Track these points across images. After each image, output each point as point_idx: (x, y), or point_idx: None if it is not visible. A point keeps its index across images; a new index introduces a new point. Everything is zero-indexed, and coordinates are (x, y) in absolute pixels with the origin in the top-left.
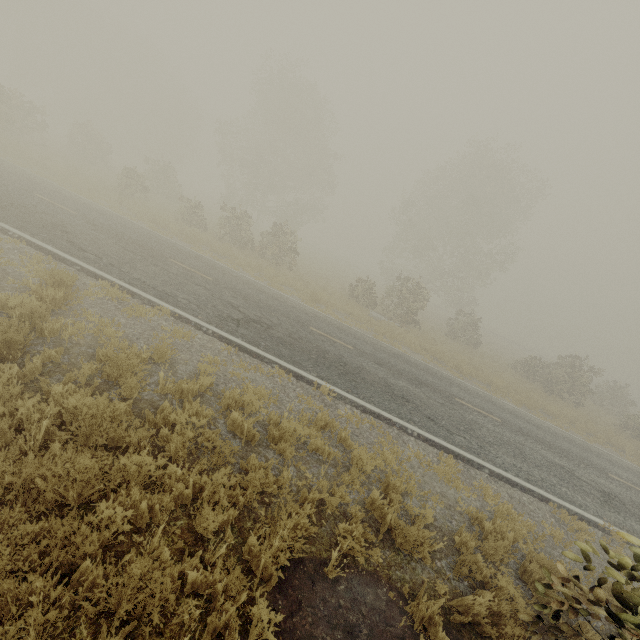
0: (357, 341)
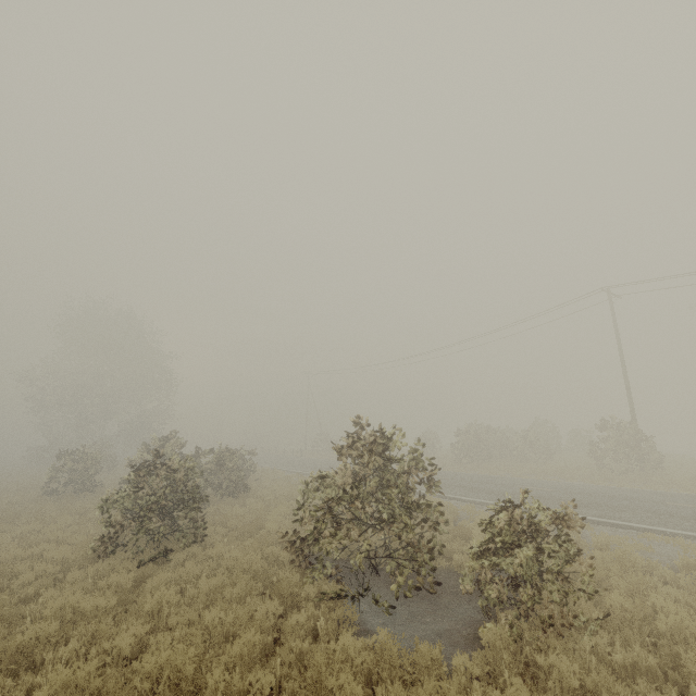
0: (653, 508)
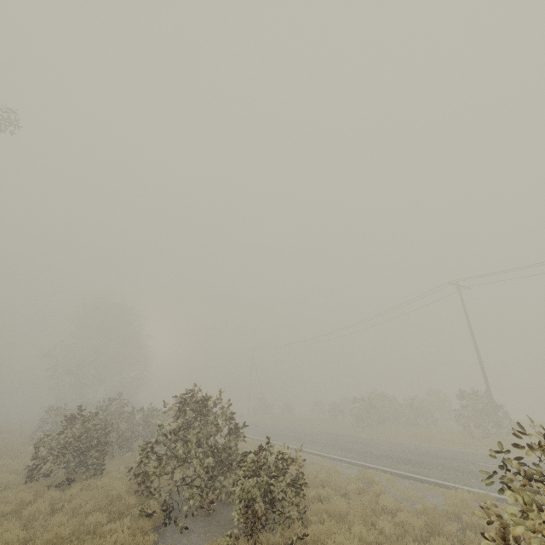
0: (462, 467)
